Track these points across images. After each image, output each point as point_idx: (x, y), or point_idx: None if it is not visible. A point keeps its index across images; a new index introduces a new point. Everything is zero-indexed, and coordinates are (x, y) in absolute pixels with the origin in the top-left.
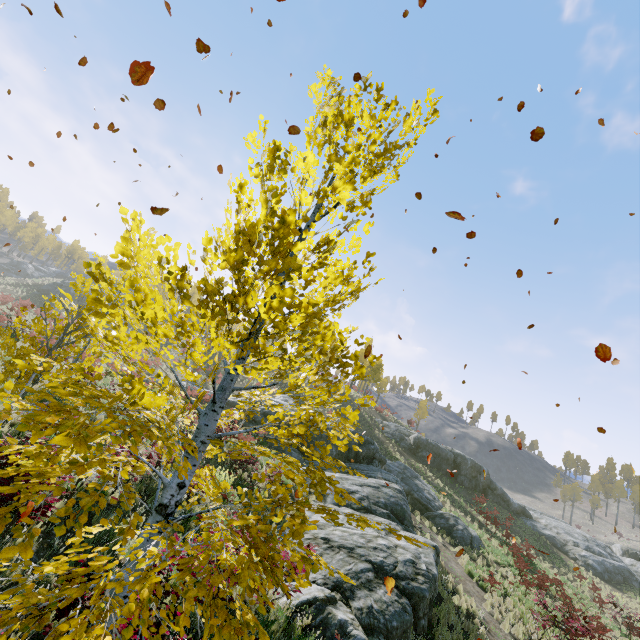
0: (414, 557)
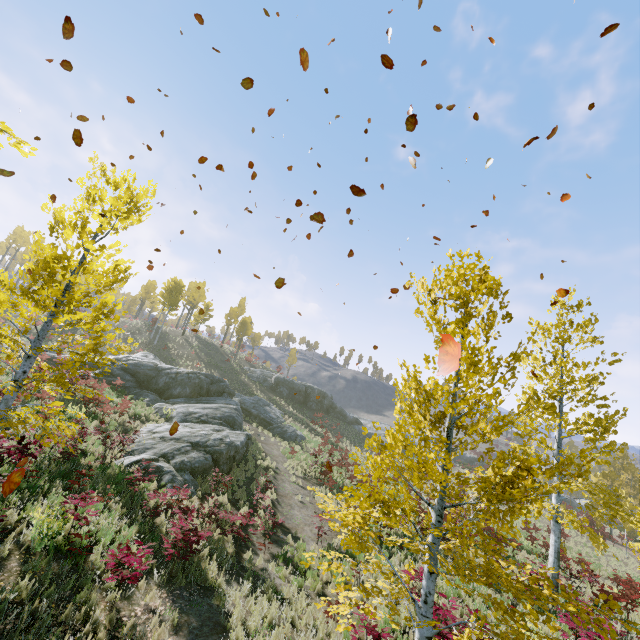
0: (223, 437)
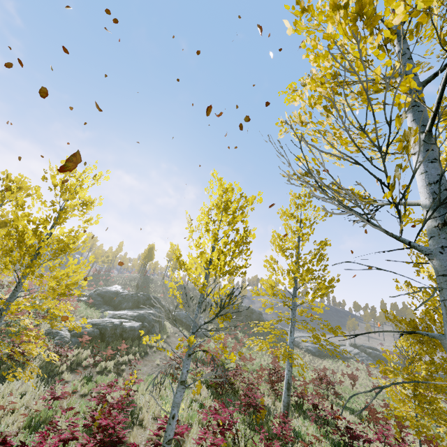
0: (116, 321)
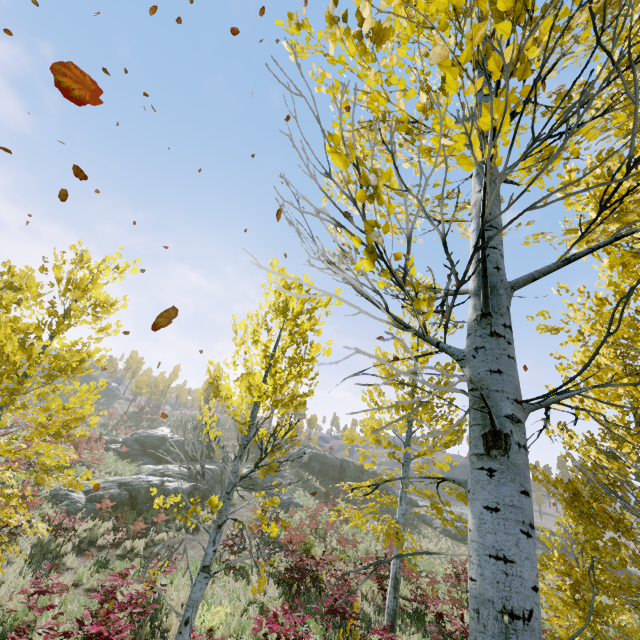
0: (154, 480)
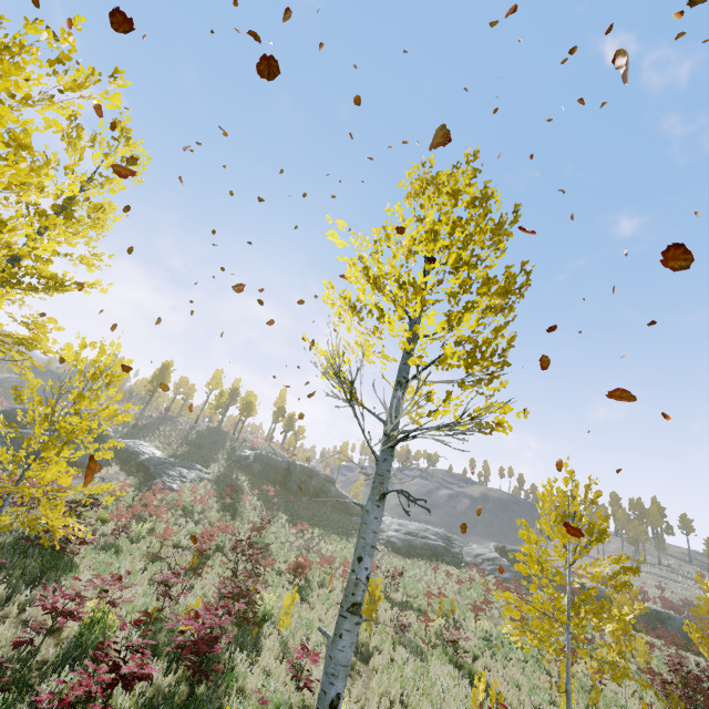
0: None
